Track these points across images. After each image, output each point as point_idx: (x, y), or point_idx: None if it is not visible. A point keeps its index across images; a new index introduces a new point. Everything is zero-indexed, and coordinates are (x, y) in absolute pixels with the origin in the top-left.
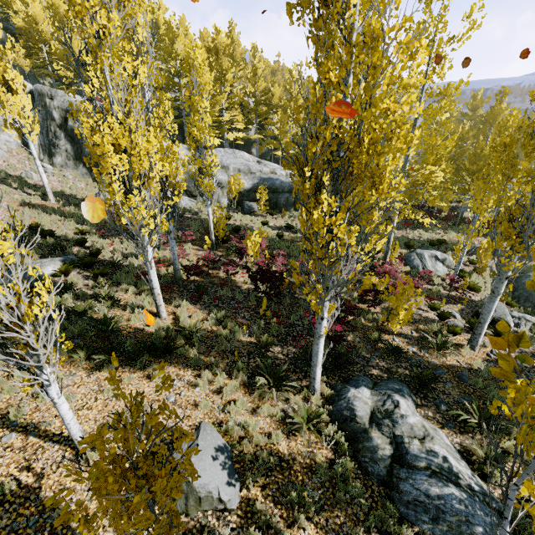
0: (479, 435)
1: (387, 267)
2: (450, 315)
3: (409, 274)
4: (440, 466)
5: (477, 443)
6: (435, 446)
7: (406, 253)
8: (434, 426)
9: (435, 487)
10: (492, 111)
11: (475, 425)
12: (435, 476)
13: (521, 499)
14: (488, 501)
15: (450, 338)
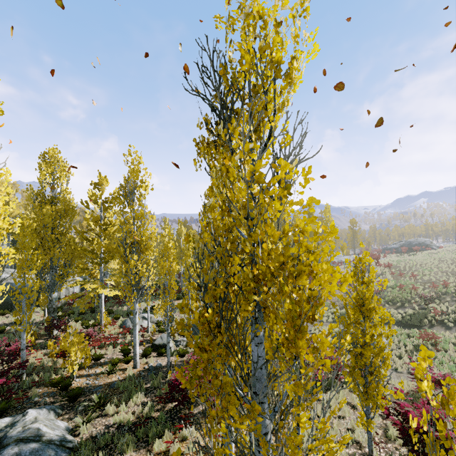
0: (94, 413)
1: (92, 330)
2: (130, 350)
3: (121, 333)
4: (30, 434)
5: (83, 416)
6: (34, 424)
7: (124, 320)
8: (54, 419)
9: (17, 449)
10: (178, 231)
11: (92, 407)
12: (21, 442)
13: (95, 435)
14: (64, 444)
15: (124, 366)
